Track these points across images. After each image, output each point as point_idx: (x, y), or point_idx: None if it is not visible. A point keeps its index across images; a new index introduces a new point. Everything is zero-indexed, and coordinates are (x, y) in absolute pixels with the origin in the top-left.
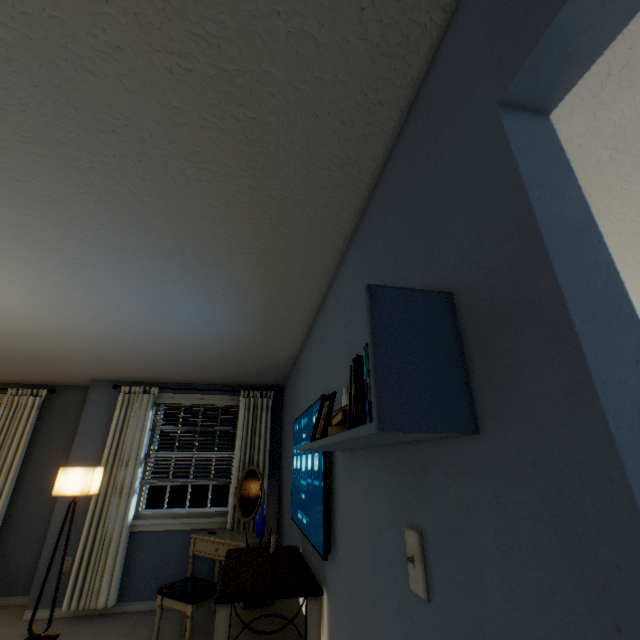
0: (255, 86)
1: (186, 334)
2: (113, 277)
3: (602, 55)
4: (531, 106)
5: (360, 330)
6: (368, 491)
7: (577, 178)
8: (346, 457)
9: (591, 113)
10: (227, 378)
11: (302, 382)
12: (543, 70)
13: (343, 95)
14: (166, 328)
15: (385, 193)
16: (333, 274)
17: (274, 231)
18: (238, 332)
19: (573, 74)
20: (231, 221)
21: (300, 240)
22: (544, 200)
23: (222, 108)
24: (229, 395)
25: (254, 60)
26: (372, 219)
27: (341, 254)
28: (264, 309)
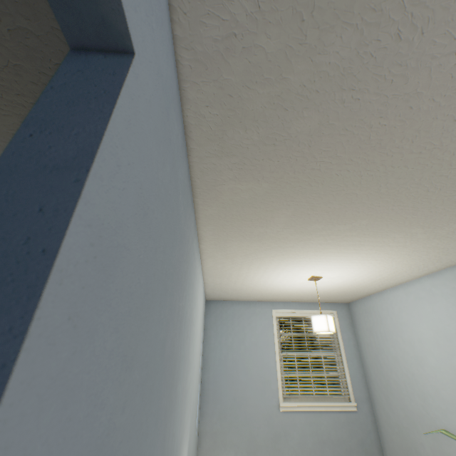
0: (17, 78)
1: None
2: None
3: (284, 2)
4: (107, 46)
5: None
6: None
7: (333, 120)
8: None
9: (309, 59)
10: None
11: None
12: (74, 3)
13: None
14: None
15: None
16: None
17: None
18: None
19: (109, 2)
20: None
21: None
22: (35, 138)
23: (7, 99)
24: None
25: (1, 57)
26: None
27: None
28: None
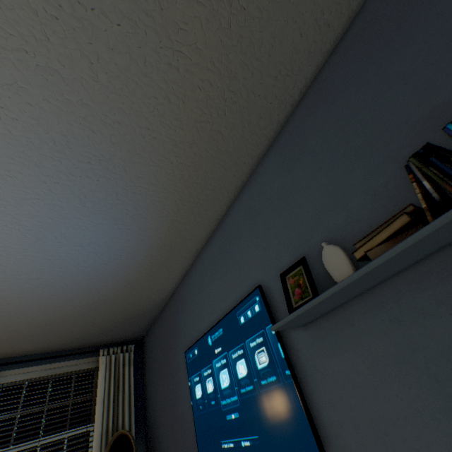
0: None
1: (66, 276)
2: (6, 188)
3: None
4: None
5: (310, 203)
6: (393, 329)
7: None
8: (320, 325)
9: None
10: (87, 337)
11: (188, 311)
12: None
13: (310, 9)
14: (44, 268)
15: (321, 96)
16: (237, 193)
17: (210, 139)
18: (126, 268)
19: None
20: (178, 121)
21: (227, 152)
22: None
23: None
24: (86, 357)
25: None
26: (303, 122)
27: (251, 171)
28: (164, 235)
